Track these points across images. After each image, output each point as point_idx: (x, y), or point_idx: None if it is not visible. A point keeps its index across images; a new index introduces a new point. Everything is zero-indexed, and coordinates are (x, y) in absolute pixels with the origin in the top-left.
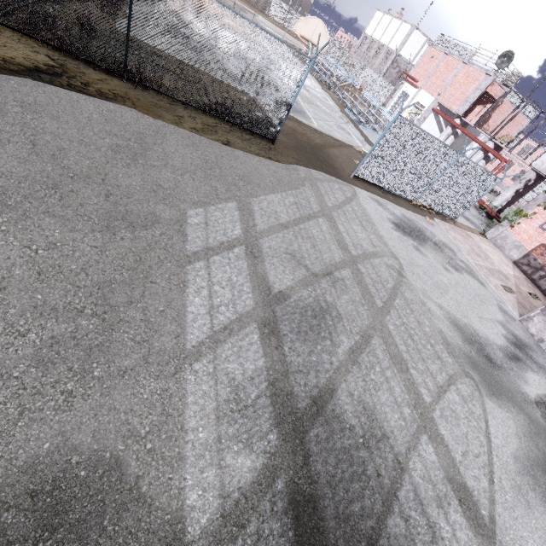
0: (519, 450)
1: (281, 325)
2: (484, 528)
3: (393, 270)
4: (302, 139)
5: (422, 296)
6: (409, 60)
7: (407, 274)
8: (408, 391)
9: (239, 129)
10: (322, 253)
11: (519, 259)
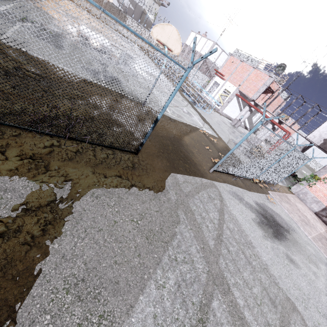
0: None
1: None
2: None
3: None
4: (162, 134)
5: None
6: (214, 62)
7: None
8: None
9: (90, 145)
10: None
11: (319, 211)
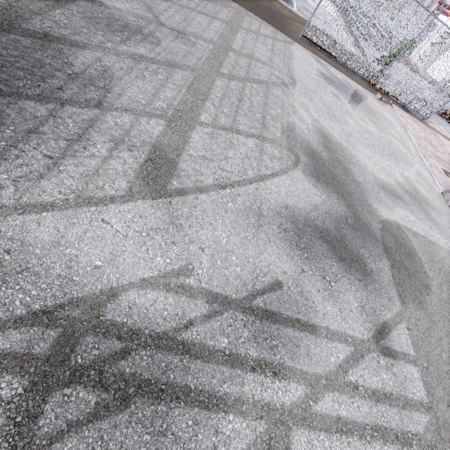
0: (301, 209)
1: (73, 6)
2: (158, 185)
3: (278, 78)
4: (263, 2)
5: (297, 104)
6: None
7: (295, 89)
8: (182, 103)
9: None
10: (189, 26)
11: None
